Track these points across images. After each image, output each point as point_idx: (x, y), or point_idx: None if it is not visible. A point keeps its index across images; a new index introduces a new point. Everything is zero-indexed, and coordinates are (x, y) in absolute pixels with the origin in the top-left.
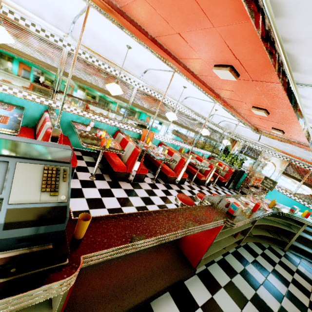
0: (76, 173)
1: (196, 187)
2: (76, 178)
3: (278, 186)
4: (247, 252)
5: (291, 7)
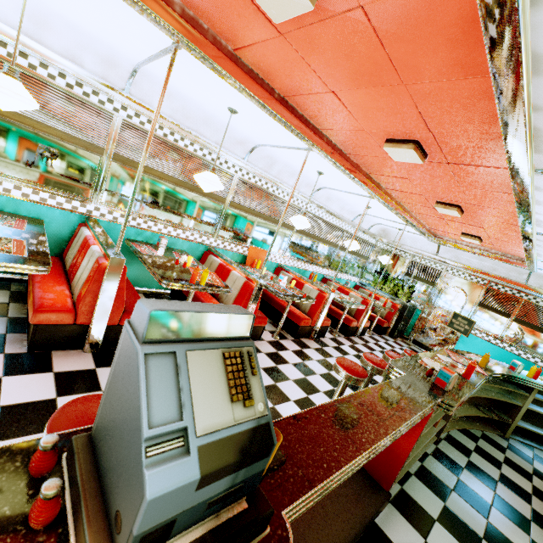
0: None
1: (344, 341)
2: None
3: (474, 327)
4: (454, 449)
5: None
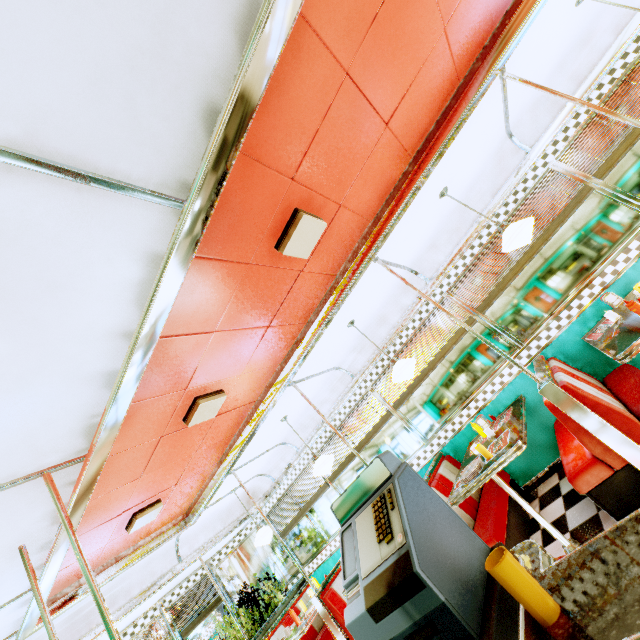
0: None
1: None
2: None
3: None
4: None
5: (231, 5)
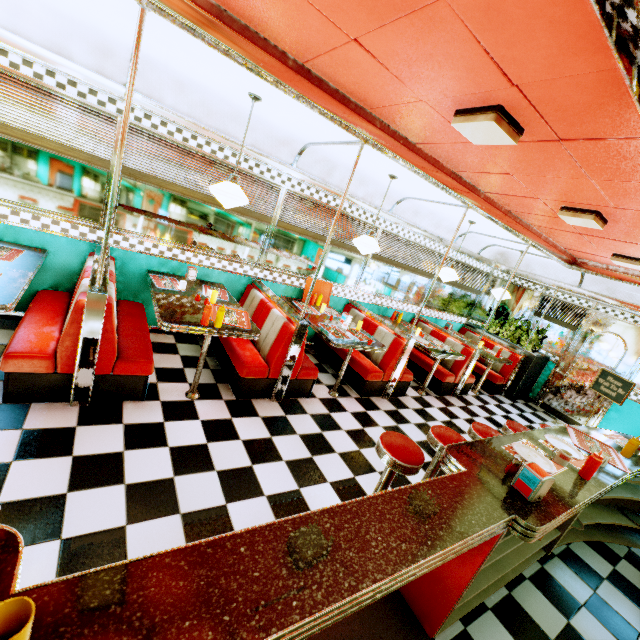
0: (157, 385)
1: (434, 402)
2: (155, 398)
3: (637, 391)
4: (571, 573)
5: None
